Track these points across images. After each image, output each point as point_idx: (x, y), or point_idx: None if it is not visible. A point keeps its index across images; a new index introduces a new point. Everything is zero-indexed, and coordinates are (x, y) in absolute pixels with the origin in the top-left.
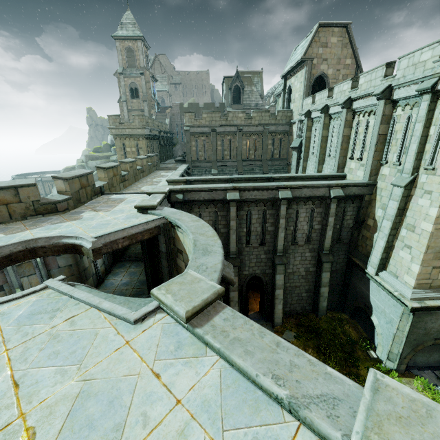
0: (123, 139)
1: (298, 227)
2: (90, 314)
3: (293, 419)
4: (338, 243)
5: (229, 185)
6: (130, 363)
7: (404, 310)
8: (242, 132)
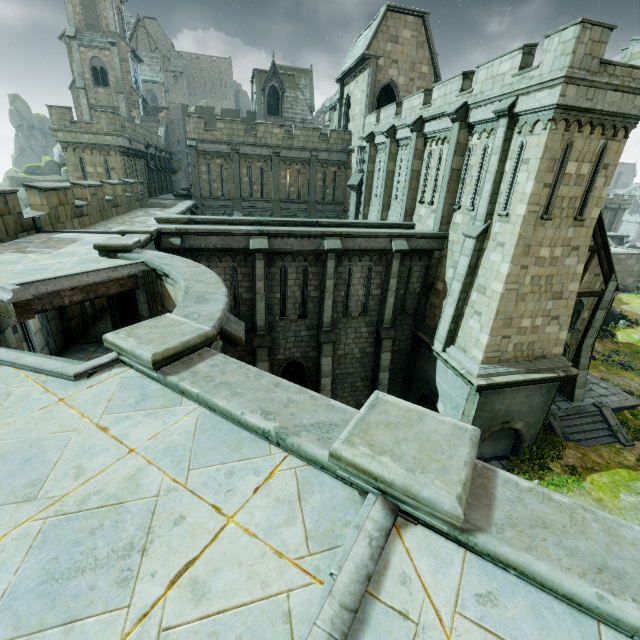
0: (79, 150)
1: (351, 292)
2: (0, 373)
3: (282, 451)
4: (402, 314)
5: (254, 228)
6: (64, 420)
7: (471, 390)
8: (279, 157)
